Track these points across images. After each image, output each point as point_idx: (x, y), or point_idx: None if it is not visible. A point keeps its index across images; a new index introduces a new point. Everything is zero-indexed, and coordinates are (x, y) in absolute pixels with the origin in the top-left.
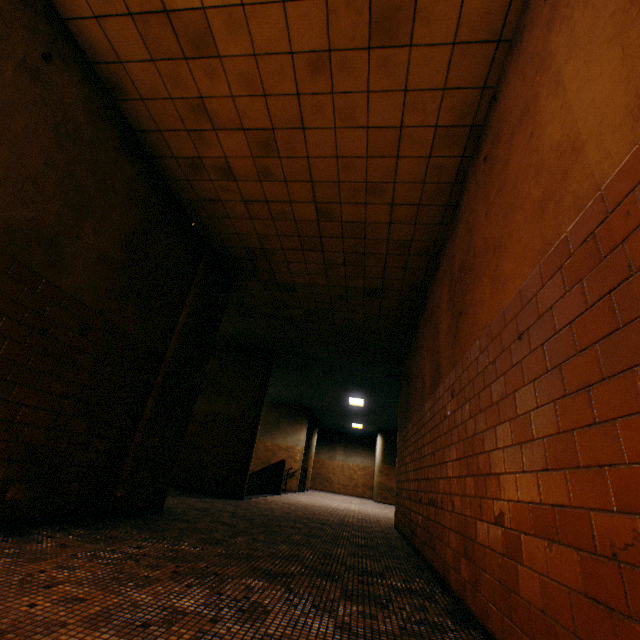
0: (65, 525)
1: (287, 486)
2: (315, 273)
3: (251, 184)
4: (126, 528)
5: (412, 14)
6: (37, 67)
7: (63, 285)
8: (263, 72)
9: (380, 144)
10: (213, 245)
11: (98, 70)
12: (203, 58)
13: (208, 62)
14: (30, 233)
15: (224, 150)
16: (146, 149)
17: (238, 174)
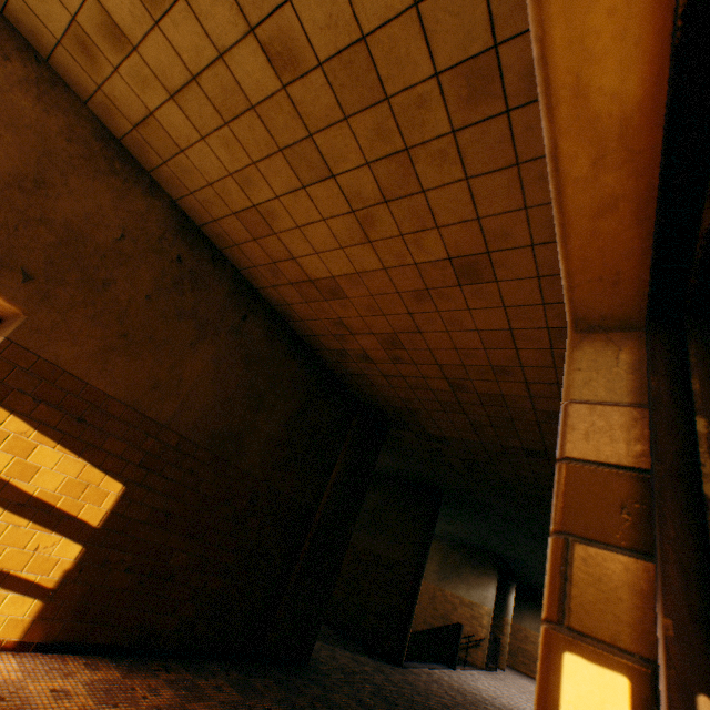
0: (228, 662)
1: (470, 657)
2: (463, 430)
3: (386, 365)
4: (269, 680)
5: (489, 264)
6: (238, 326)
7: (242, 466)
8: (379, 303)
9: (494, 340)
10: (365, 402)
11: (275, 308)
12: (337, 299)
13: (341, 300)
14: (225, 434)
15: (361, 345)
16: (307, 345)
17: (375, 359)
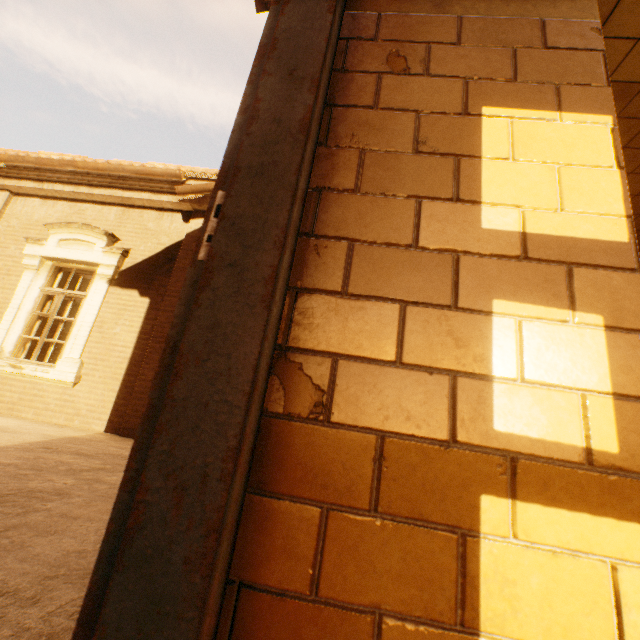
0: None
1: None
2: None
3: None
4: None
5: None
6: None
7: None
8: None
9: None
10: None
11: None
12: None
13: None
14: None
15: None
16: None
17: None
